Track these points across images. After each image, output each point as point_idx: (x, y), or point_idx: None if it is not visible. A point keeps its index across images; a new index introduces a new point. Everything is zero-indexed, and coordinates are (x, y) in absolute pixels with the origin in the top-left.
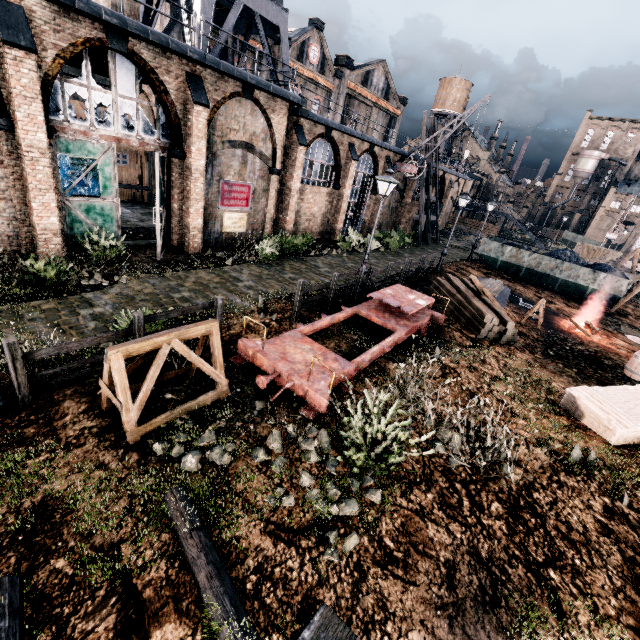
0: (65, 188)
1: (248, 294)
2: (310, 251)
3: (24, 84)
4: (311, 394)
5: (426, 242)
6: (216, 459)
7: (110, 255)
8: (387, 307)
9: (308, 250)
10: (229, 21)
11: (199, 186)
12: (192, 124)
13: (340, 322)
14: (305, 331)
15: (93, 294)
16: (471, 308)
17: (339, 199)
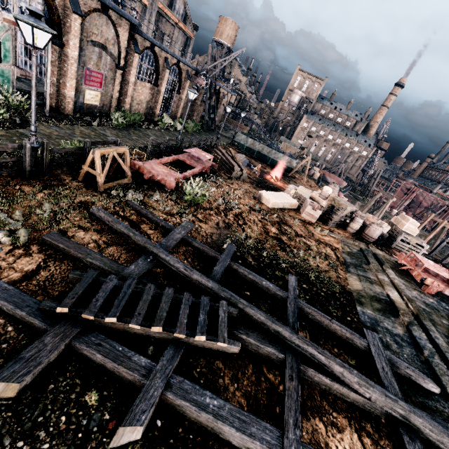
0: None
1: None
2: (141, 125)
3: None
4: (168, 182)
5: (208, 131)
6: (138, 197)
7: (18, 107)
8: (192, 158)
9: (140, 124)
10: None
11: (73, 69)
12: (71, 26)
13: (170, 163)
14: (158, 162)
15: (23, 130)
16: (229, 164)
17: (158, 93)
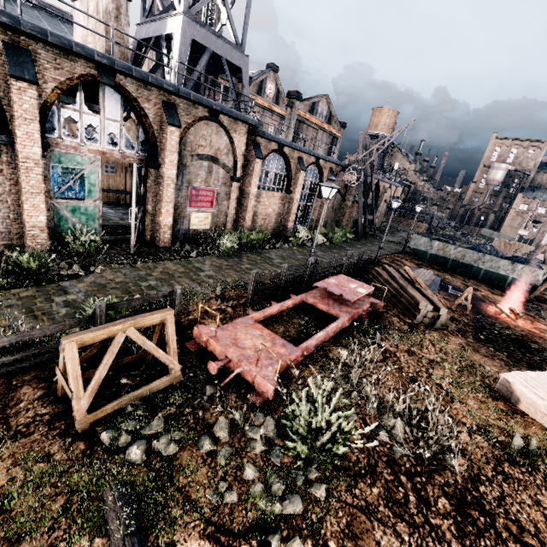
0: (55, 192)
1: (208, 282)
2: (265, 245)
3: (25, 108)
4: (259, 380)
5: (365, 237)
6: (161, 449)
7: (89, 248)
8: (331, 295)
9: (263, 244)
10: (201, 63)
11: (170, 191)
12: (166, 141)
13: (289, 308)
14: (256, 317)
15: (69, 283)
16: (407, 295)
17: (290, 202)
